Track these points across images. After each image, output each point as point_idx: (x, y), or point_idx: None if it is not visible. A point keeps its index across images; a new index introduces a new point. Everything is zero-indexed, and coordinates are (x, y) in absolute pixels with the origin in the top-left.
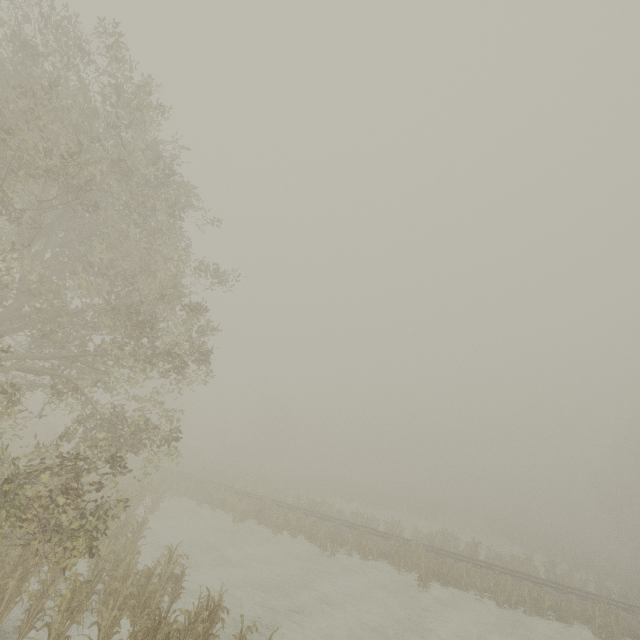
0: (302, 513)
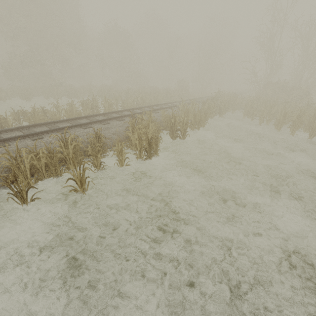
0: (67, 105)
